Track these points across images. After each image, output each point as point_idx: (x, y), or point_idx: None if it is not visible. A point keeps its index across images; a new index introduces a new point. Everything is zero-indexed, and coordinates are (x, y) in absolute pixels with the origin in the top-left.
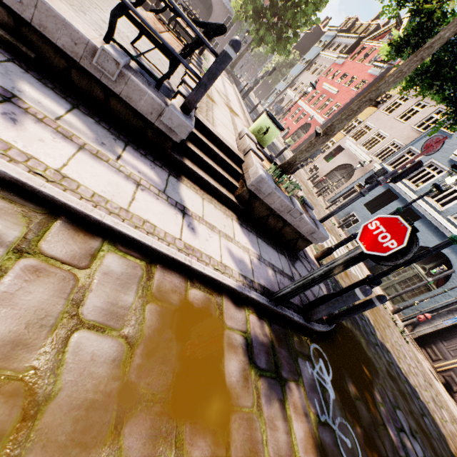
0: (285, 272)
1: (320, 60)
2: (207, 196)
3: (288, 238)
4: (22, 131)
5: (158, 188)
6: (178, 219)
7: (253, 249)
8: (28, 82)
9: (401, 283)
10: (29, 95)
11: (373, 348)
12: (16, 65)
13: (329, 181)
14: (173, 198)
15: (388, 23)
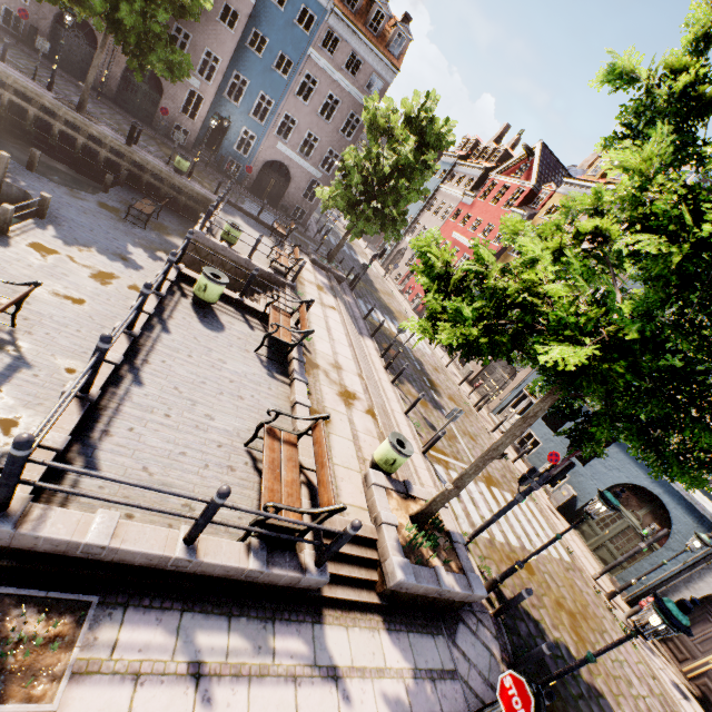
0: (446, 668)
1: (442, 196)
2: (350, 617)
3: (442, 604)
4: (217, 708)
5: (309, 664)
6: (333, 696)
7: (406, 664)
8: (199, 626)
9: (613, 539)
10: (205, 646)
11: (573, 708)
12: (187, 611)
13: (489, 378)
14: (323, 665)
15: (519, 140)
